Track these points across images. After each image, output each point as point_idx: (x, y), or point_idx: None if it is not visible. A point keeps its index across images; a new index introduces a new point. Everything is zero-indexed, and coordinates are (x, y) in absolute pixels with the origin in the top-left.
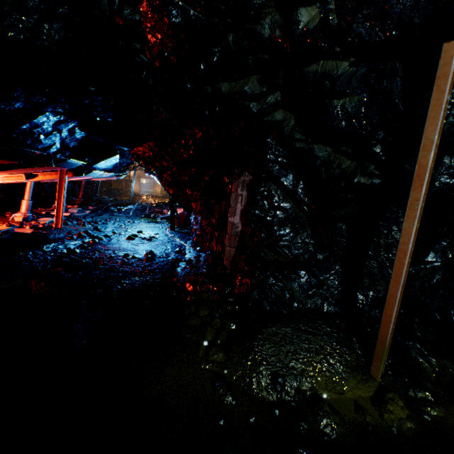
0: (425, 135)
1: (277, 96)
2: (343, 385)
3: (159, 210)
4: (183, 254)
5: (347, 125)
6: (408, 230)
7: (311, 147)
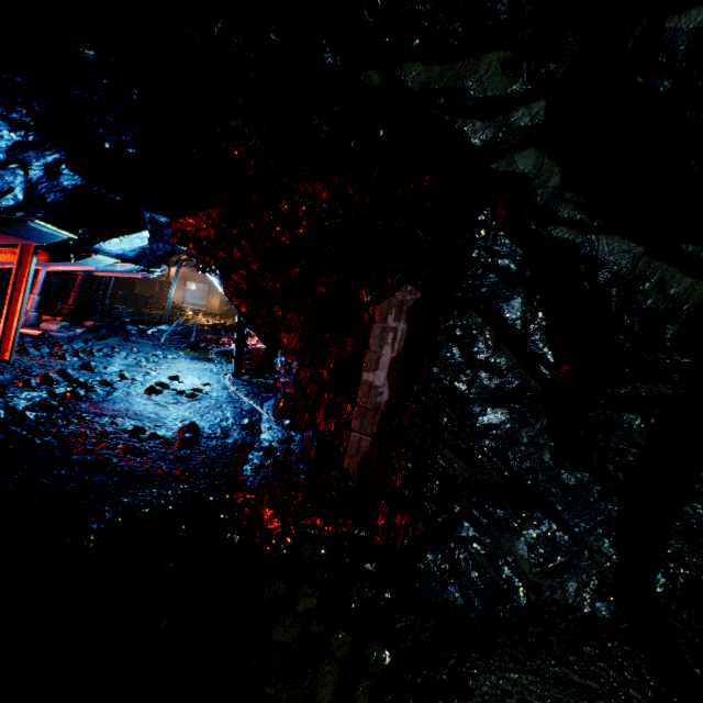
0: None
1: (535, 112)
2: None
3: (214, 337)
4: (257, 432)
5: None
6: None
7: (591, 241)
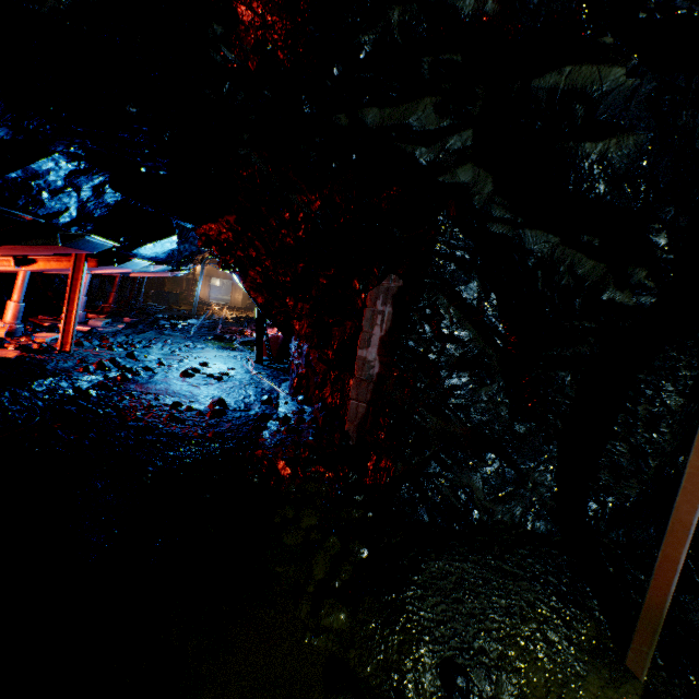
0: None
1: (465, 138)
2: (579, 691)
3: (238, 329)
4: (274, 406)
5: (608, 190)
6: None
7: (519, 234)
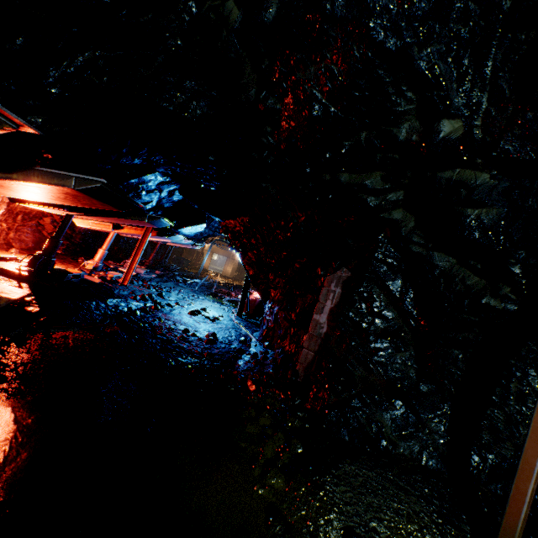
0: None
1: (399, 195)
2: None
3: (226, 291)
4: (248, 345)
5: (481, 236)
6: None
7: (430, 254)
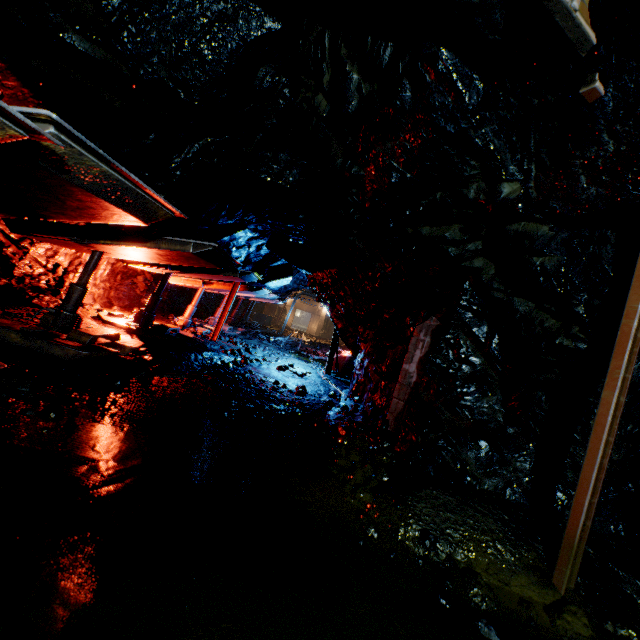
0: (628, 302)
1: (477, 245)
2: (510, 577)
3: (312, 350)
4: (337, 399)
5: (545, 281)
6: (607, 400)
7: (510, 299)
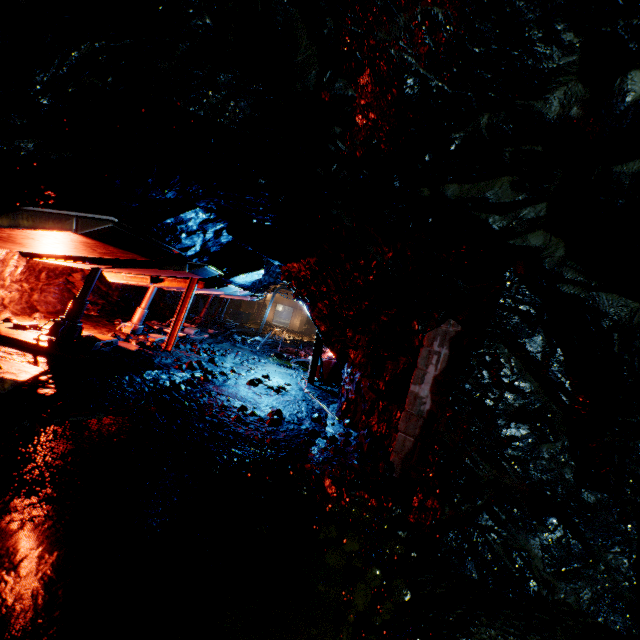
0: None
1: (539, 210)
2: None
3: (294, 350)
4: (323, 424)
5: None
6: None
7: (592, 296)
